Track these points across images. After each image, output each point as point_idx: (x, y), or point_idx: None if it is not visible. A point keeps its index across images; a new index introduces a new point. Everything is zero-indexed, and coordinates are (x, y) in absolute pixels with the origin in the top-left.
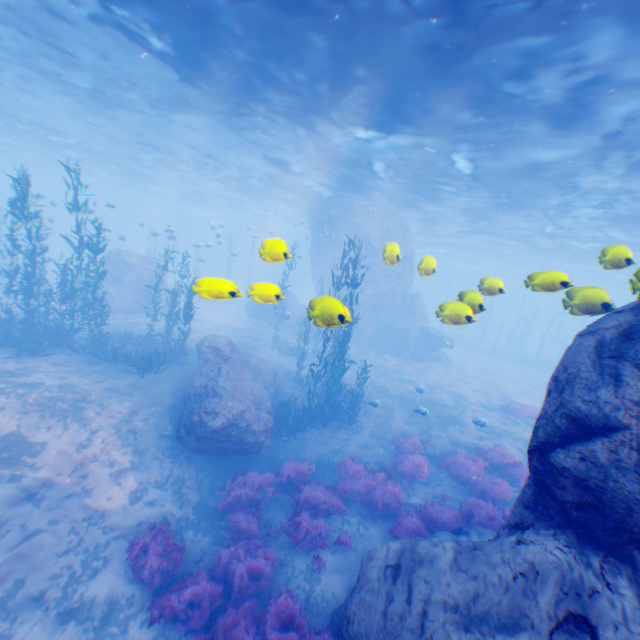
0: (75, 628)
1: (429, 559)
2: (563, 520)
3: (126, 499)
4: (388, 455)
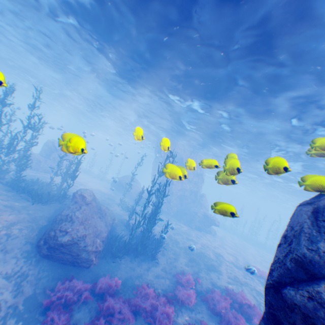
0: None
1: None
2: None
3: None
4: (171, 285)
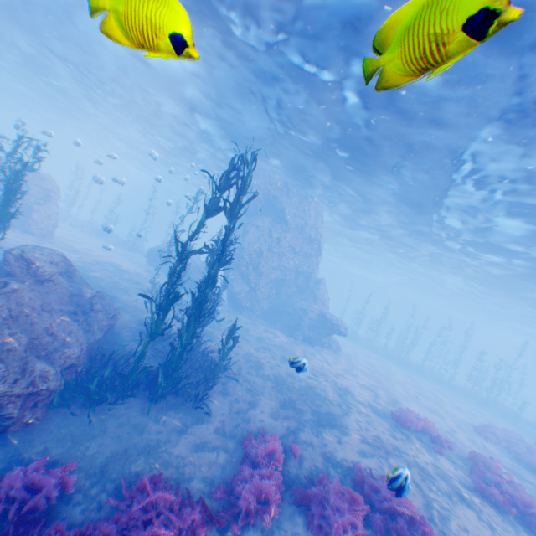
0: None
1: None
2: None
3: None
4: (228, 467)
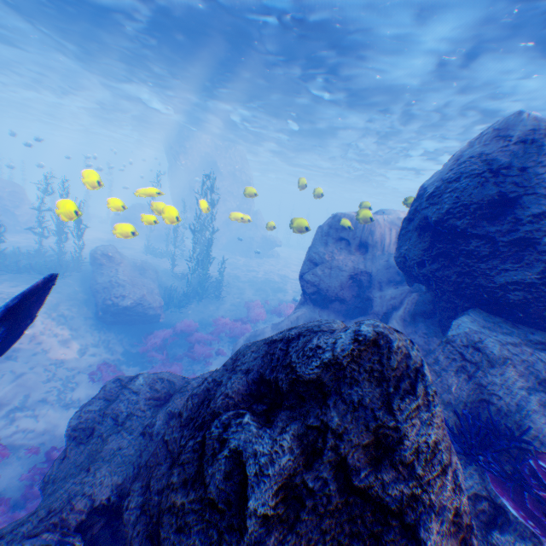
0: (75, 409)
1: (262, 332)
2: (310, 302)
3: (75, 353)
4: (242, 313)
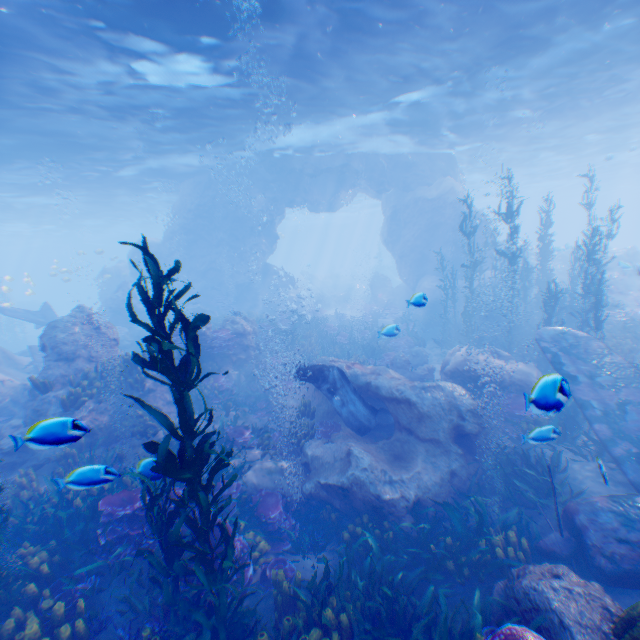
0: None
1: None
2: None
3: None
4: None
